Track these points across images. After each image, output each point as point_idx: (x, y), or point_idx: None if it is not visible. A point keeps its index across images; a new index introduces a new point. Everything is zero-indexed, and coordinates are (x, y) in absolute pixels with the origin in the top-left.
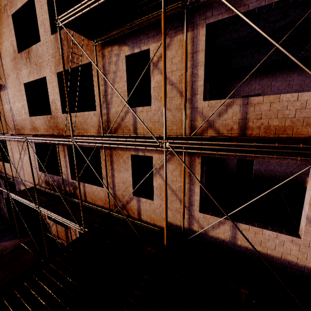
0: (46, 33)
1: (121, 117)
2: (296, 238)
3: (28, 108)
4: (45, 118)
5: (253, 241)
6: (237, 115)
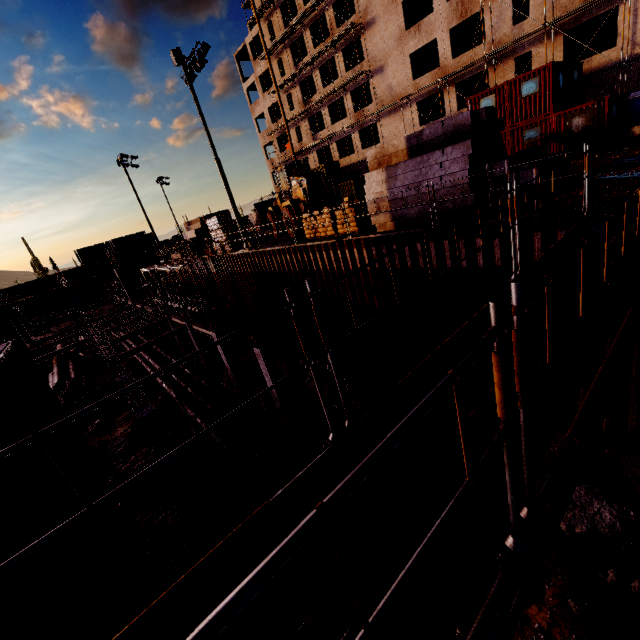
0: (441, 3)
1: (507, 36)
2: (614, 48)
3: (412, 75)
4: (432, 73)
5: (595, 64)
6: None
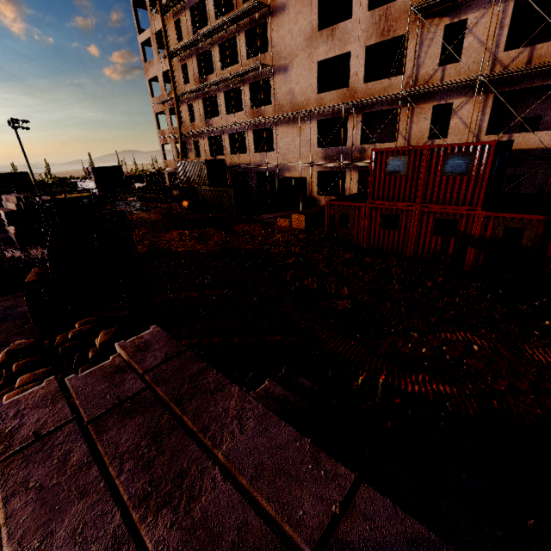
0: (362, 10)
1: (430, 76)
2: (549, 131)
3: (317, 86)
4: (340, 92)
5: (521, 143)
6: (525, 59)
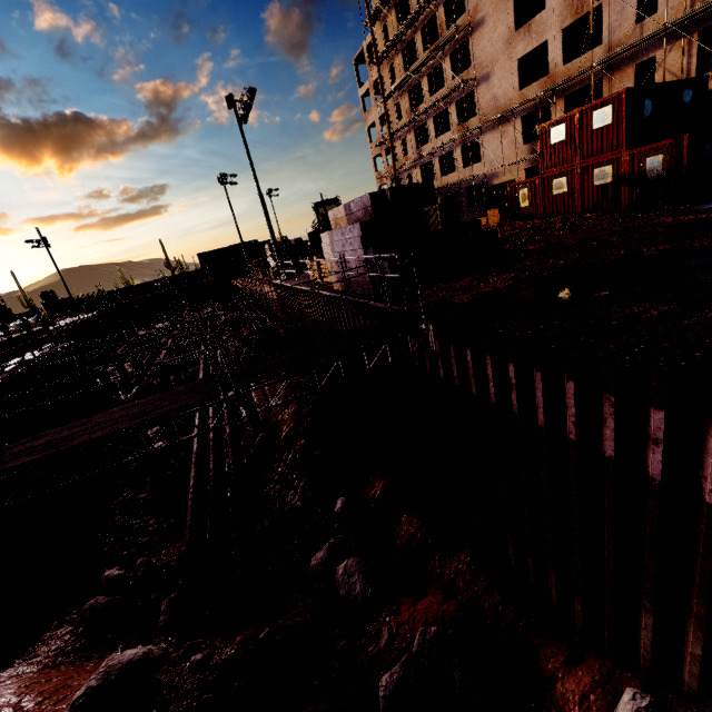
0: None
1: (628, 37)
2: None
3: (518, 84)
4: (540, 82)
5: None
6: None
